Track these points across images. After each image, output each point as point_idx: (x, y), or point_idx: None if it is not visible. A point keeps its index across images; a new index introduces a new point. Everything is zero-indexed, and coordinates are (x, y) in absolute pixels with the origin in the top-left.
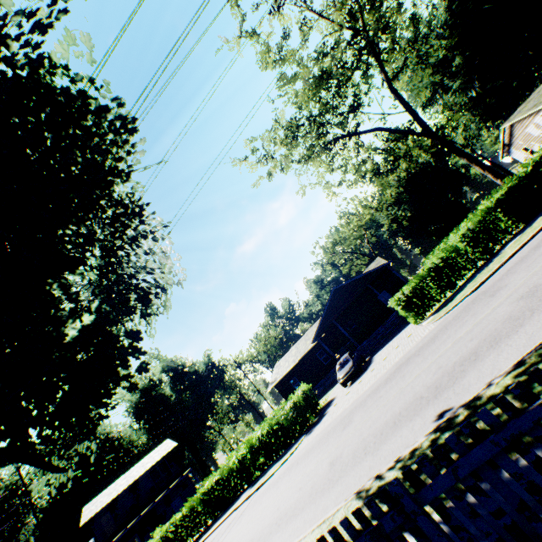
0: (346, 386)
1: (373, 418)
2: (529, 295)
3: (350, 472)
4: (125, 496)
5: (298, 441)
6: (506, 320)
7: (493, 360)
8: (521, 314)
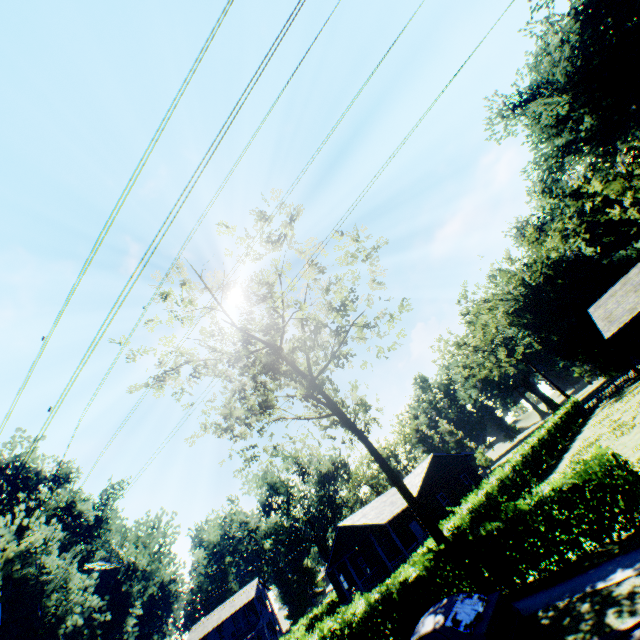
0: None
1: None
2: None
3: None
4: (213, 634)
5: None
6: None
7: None
8: None
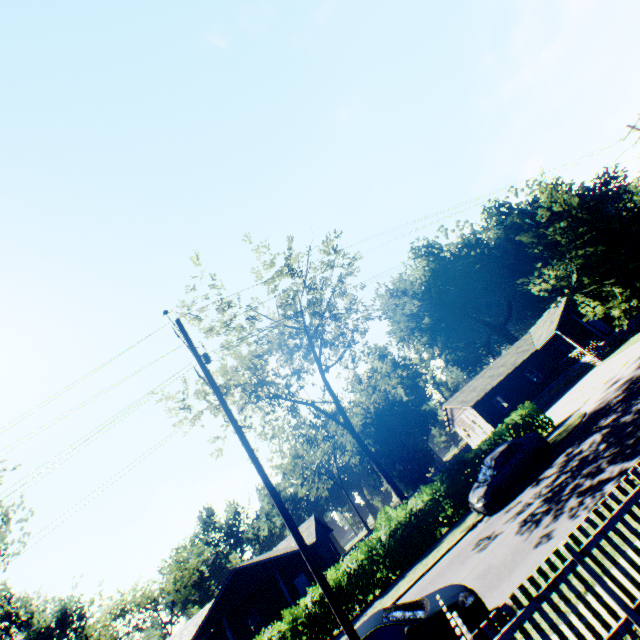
0: None
1: None
2: None
3: None
4: None
5: None
6: None
7: None
8: None
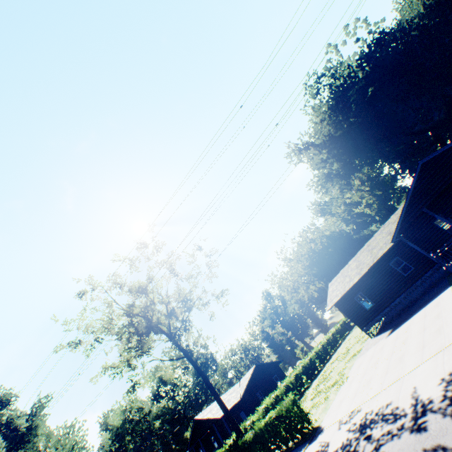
0: None
1: None
2: None
3: None
4: None
5: None
6: None
7: None
8: None
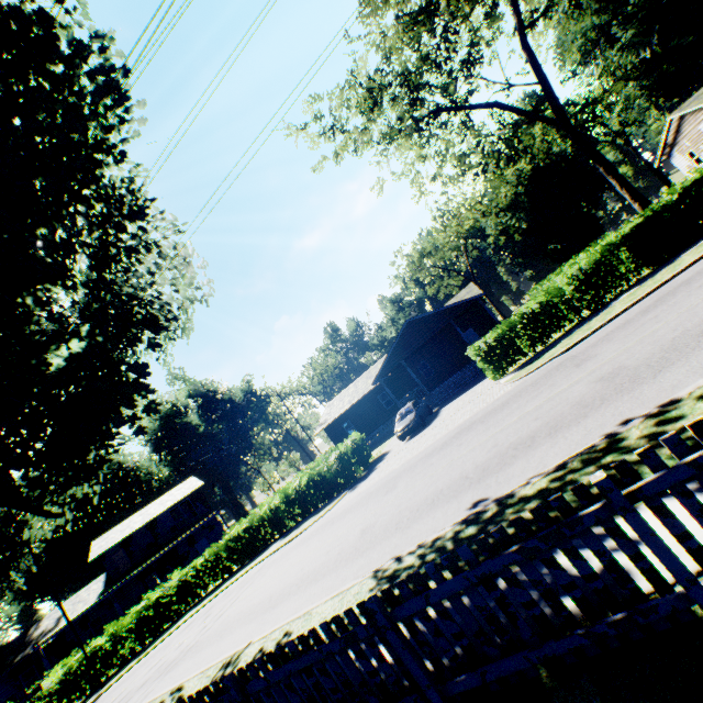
0: (404, 440)
1: (416, 489)
2: (609, 379)
3: (376, 547)
4: (141, 534)
5: (340, 496)
6: (576, 405)
7: (544, 452)
8: (591, 401)
